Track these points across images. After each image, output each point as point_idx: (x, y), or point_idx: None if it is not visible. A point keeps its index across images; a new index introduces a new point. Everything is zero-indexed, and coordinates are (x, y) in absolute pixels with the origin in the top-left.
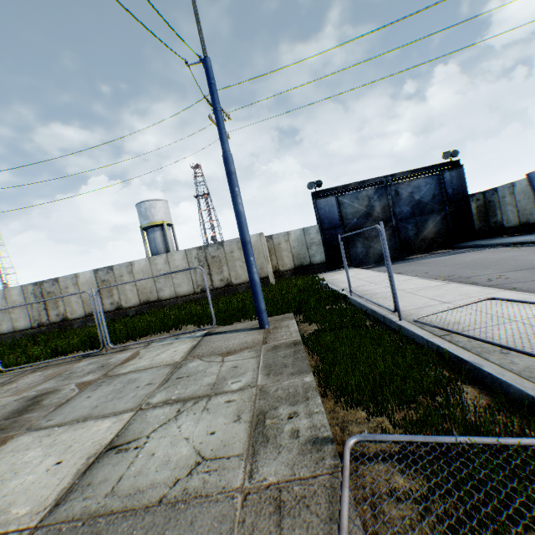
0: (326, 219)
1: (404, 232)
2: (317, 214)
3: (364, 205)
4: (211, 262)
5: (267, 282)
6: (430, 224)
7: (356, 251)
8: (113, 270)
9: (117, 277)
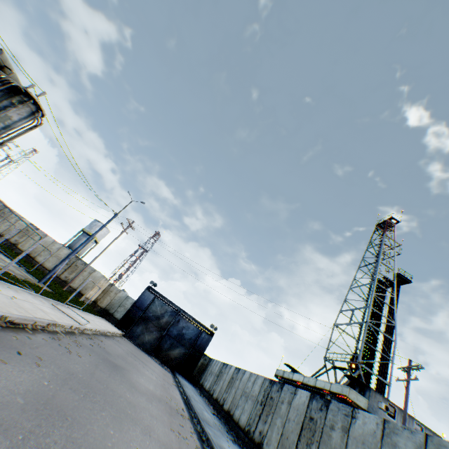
0: (141, 301)
1: (164, 342)
2: (140, 295)
3: (161, 312)
4: (73, 266)
5: (80, 297)
6: (178, 350)
7: (137, 329)
8: (38, 230)
9: (35, 234)
